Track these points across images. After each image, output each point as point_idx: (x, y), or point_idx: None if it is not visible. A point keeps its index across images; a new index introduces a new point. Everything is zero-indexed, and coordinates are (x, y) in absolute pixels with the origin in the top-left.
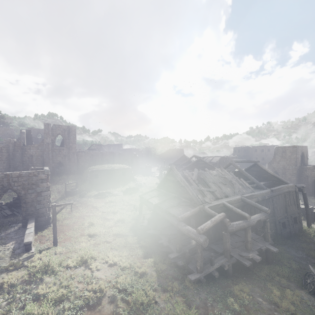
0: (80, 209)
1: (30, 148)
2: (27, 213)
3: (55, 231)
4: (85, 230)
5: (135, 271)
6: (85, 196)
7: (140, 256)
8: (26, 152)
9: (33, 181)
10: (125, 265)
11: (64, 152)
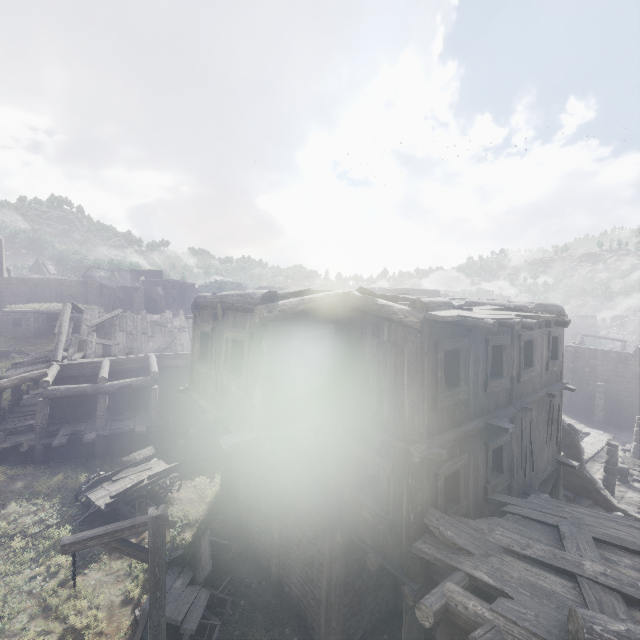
0: None
1: None
2: None
3: None
4: None
5: None
6: None
7: None
8: None
9: None
10: None
11: None
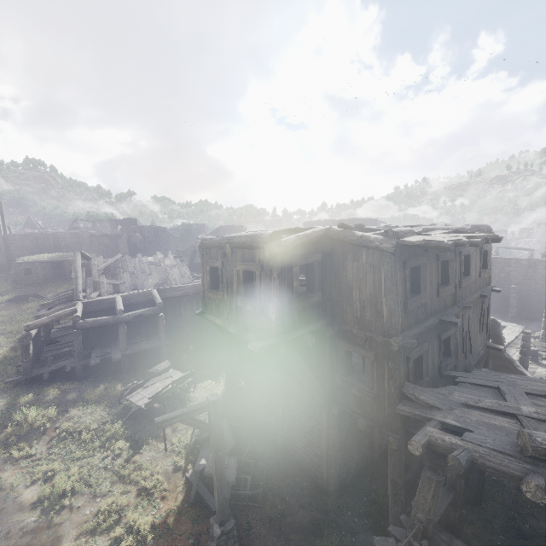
0: None
1: None
2: None
3: None
4: None
5: None
6: None
7: None
8: None
9: None
10: None
11: None
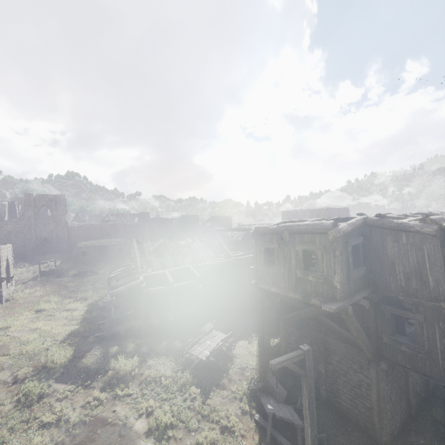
0: (48, 289)
1: (7, 223)
2: None
3: None
4: (34, 305)
5: (51, 332)
6: (63, 276)
7: (73, 325)
8: (2, 228)
9: None
10: (45, 328)
11: (51, 227)
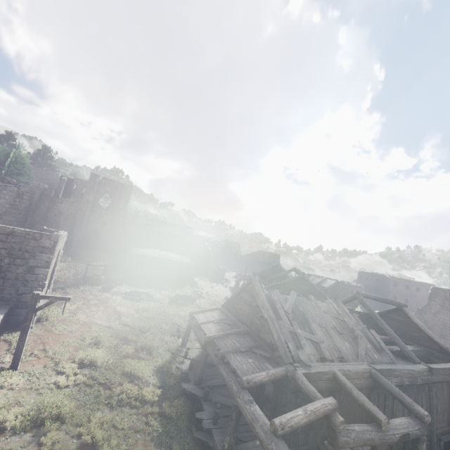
0: (93, 311)
1: (62, 202)
2: (2, 296)
3: (22, 340)
4: (79, 350)
5: None
6: (110, 291)
7: (151, 438)
8: (55, 206)
9: (29, 247)
10: None
11: (106, 219)
